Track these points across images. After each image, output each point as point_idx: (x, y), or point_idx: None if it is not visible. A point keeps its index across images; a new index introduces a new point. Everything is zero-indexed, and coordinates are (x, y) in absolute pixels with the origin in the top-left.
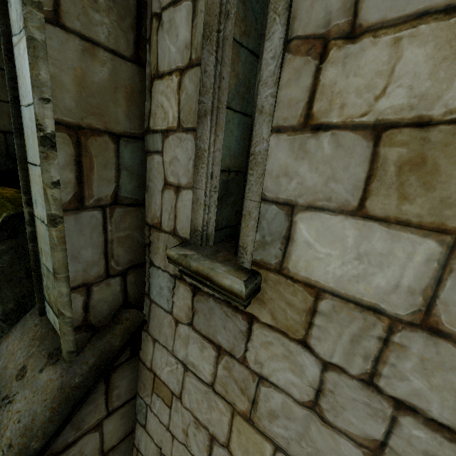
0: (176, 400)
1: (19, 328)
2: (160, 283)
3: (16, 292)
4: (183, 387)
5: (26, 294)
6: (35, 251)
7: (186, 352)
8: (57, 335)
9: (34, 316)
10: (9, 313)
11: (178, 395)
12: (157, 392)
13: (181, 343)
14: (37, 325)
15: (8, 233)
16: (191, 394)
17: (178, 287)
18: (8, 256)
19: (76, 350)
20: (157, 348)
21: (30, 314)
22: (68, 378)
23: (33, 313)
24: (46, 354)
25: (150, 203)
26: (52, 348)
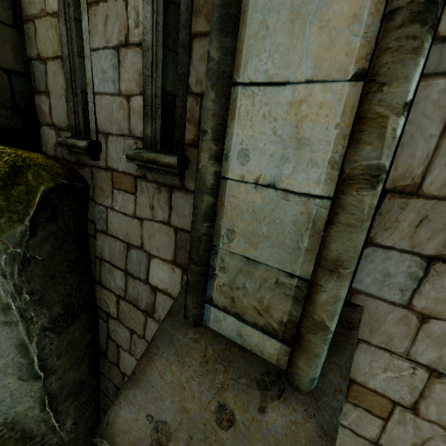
0: (403, 411)
1: (164, 346)
2: (388, 269)
3: (61, 291)
4: (424, 397)
5: (71, 292)
6: (209, 234)
7: (439, 354)
8: (249, 352)
9: (181, 328)
10: (56, 319)
11: (409, 405)
12: (356, 402)
13: (429, 344)
14: (198, 341)
15: (47, 214)
16: (445, 404)
17: (441, 272)
18: (48, 246)
19: (319, 374)
20: (362, 350)
21: (171, 325)
22: (326, 418)
23: (174, 323)
24: (252, 383)
25: (396, 156)
26: (256, 373)
